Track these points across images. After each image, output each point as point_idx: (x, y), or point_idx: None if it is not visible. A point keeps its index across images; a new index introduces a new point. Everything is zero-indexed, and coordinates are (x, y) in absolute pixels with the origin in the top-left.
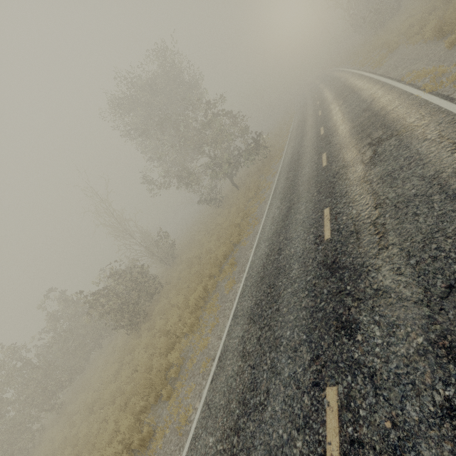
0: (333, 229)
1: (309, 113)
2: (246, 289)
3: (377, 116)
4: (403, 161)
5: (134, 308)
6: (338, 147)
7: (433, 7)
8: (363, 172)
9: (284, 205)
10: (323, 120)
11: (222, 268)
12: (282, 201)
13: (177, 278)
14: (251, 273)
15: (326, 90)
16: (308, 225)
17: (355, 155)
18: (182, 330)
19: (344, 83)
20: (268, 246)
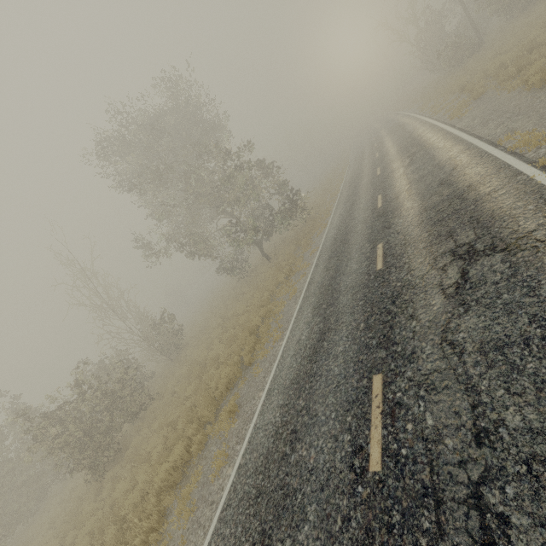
0: (387, 447)
1: (365, 168)
2: (233, 503)
3: (464, 200)
4: (528, 323)
5: (102, 439)
6: (402, 239)
7: (534, 43)
8: (443, 315)
9: (316, 324)
10: (381, 183)
11: (221, 407)
12: (314, 314)
13: (173, 390)
14: (248, 461)
15: (388, 139)
16: (344, 400)
17: (428, 268)
18: (140, 527)
19: (411, 133)
20: (281, 407)
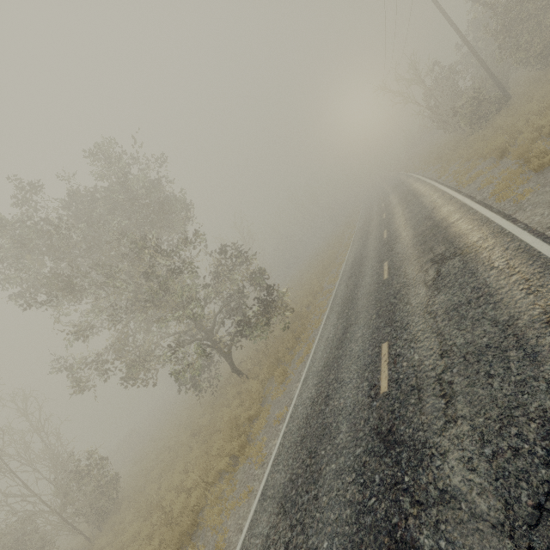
0: None
1: (370, 253)
2: None
3: None
4: None
5: None
6: None
7: None
8: None
9: None
10: (389, 307)
11: None
12: None
13: None
14: None
15: (399, 211)
16: None
17: None
18: None
19: (430, 211)
20: None
